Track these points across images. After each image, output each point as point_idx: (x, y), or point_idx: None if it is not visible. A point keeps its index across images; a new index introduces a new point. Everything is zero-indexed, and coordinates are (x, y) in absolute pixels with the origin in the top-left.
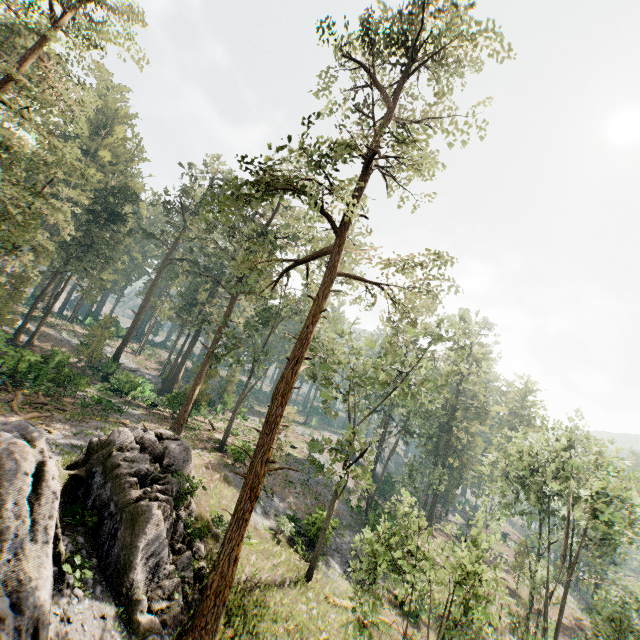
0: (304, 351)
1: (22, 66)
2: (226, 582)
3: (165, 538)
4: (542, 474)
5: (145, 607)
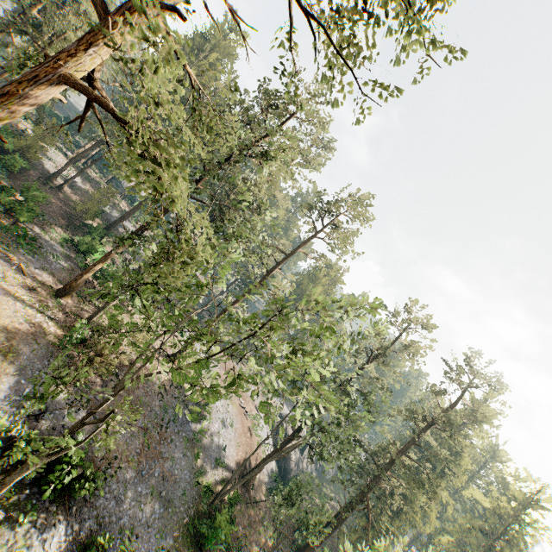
0: None
1: None
2: None
3: None
4: None
5: None
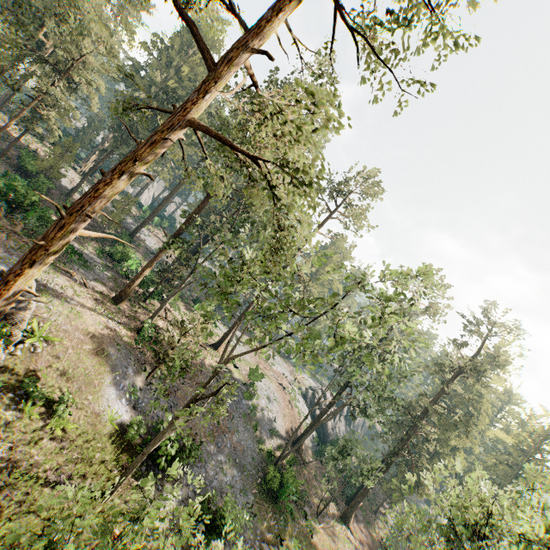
0: (85, 203)
1: None
2: None
3: None
4: None
5: None
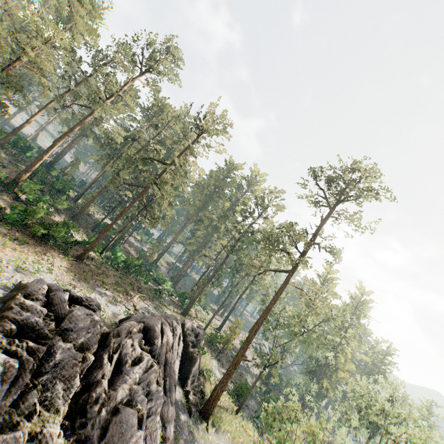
0: (268, 314)
1: (181, 156)
2: (218, 397)
3: (198, 371)
4: (370, 409)
5: (190, 394)
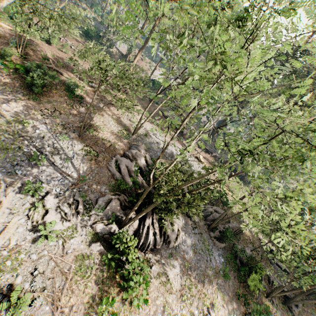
0: None
1: None
2: None
3: None
4: None
5: None
